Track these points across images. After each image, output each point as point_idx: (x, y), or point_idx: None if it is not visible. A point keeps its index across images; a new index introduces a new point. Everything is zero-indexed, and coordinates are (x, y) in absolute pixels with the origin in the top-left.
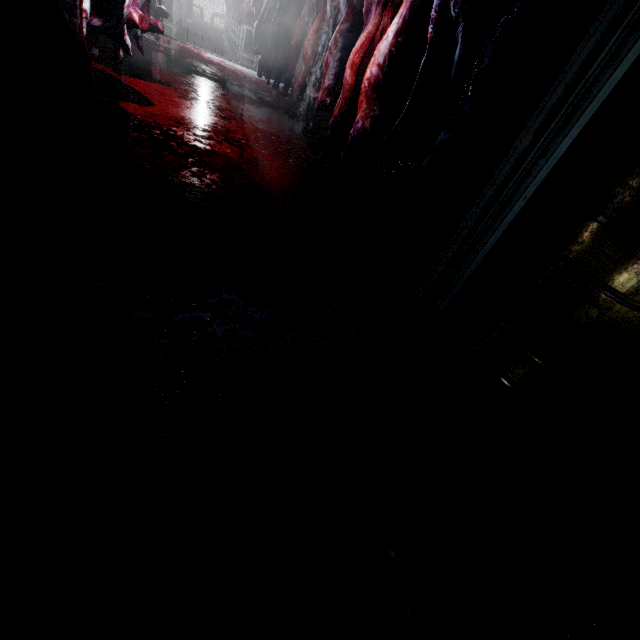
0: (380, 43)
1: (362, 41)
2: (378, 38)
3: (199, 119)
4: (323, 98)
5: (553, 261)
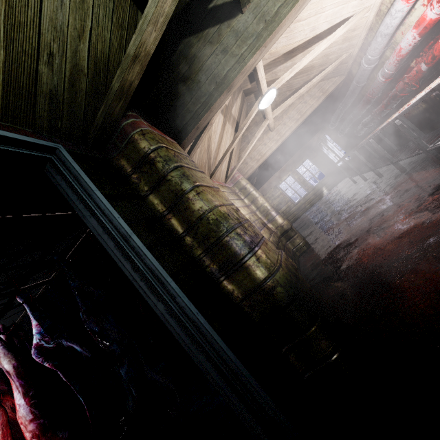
0: (18, 414)
1: (1, 434)
2: (14, 415)
3: None
4: None
5: (242, 307)
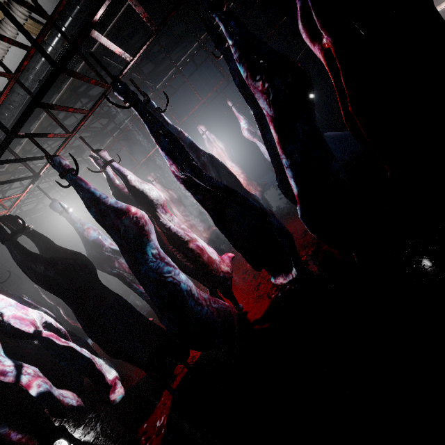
0: (232, 171)
1: None
2: None
3: (236, 290)
4: (209, 233)
5: None
